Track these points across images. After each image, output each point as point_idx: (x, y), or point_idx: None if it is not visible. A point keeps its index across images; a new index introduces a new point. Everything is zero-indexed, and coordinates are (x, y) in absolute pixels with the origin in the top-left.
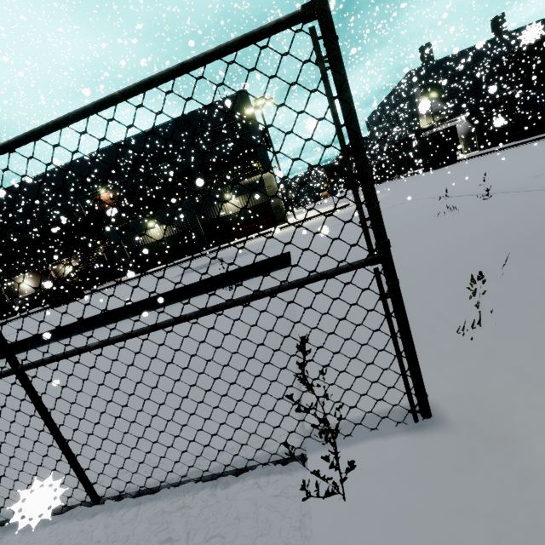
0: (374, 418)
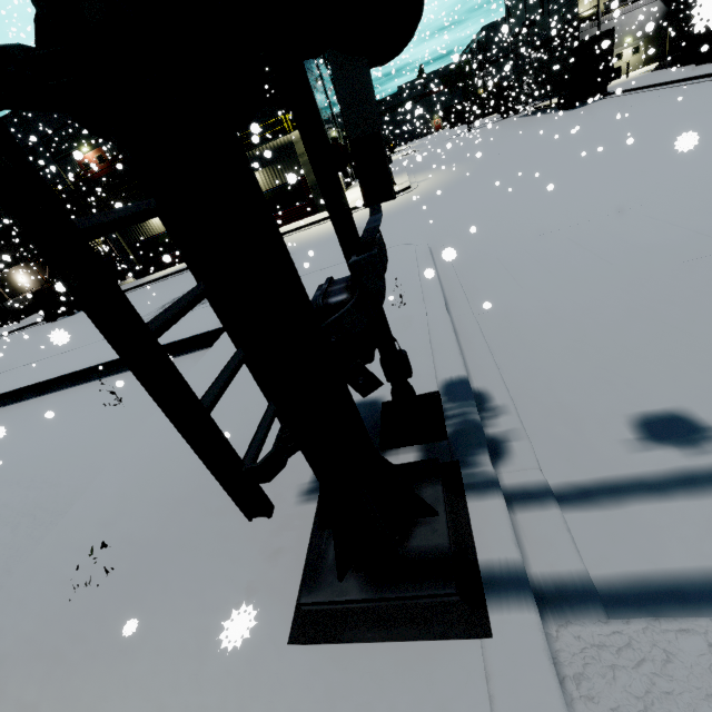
0: None
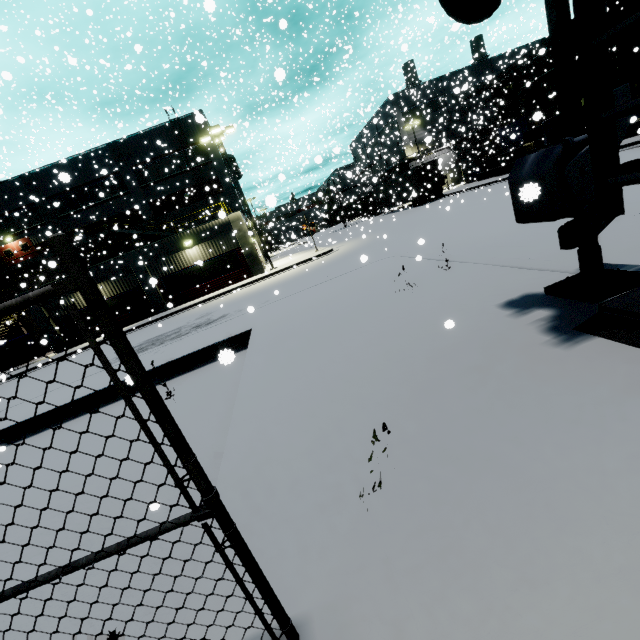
0: None
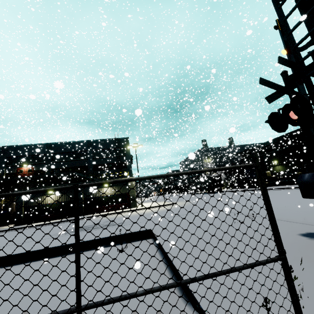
0: None
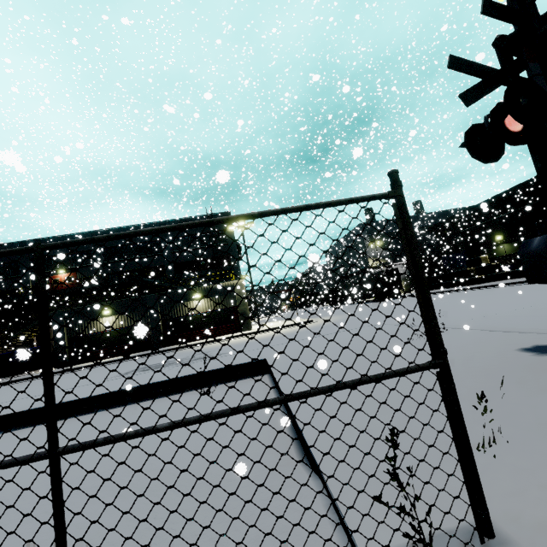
0: (436, 540)
